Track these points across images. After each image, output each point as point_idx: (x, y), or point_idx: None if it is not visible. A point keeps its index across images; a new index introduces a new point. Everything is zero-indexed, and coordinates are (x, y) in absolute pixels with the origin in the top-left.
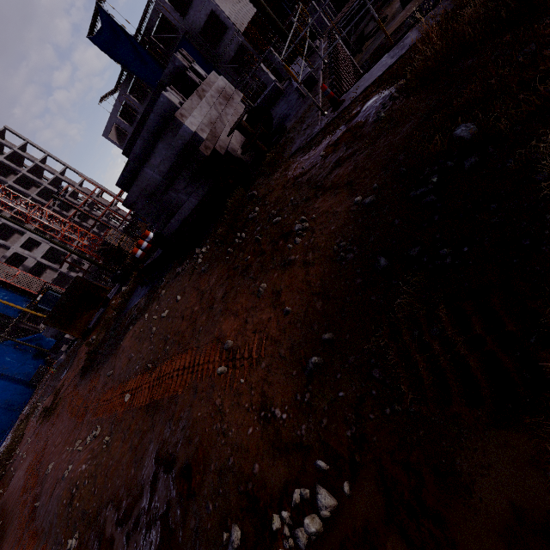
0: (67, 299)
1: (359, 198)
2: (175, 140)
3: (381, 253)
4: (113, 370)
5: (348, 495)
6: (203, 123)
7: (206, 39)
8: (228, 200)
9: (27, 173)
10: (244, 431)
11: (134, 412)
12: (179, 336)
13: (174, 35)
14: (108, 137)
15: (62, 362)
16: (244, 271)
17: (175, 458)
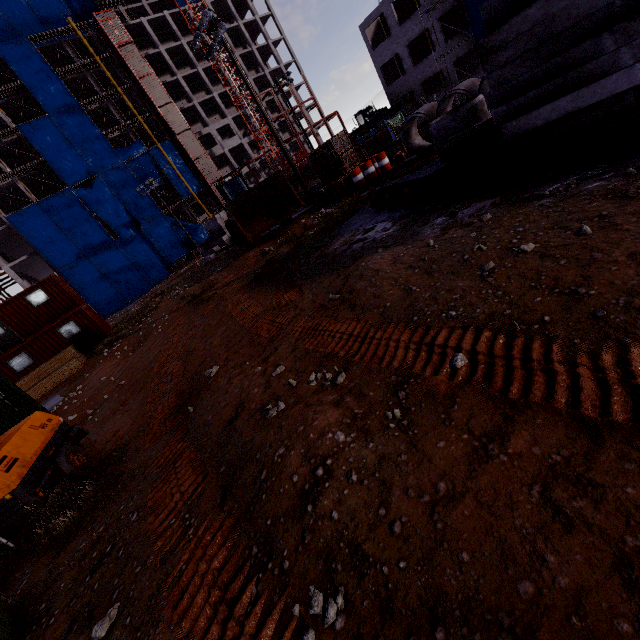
0: (258, 192)
1: None
2: None
3: None
4: (352, 295)
5: None
6: None
7: None
8: None
9: (255, 50)
10: None
11: (506, 407)
12: None
13: None
14: (364, 32)
15: (209, 261)
16: None
17: None
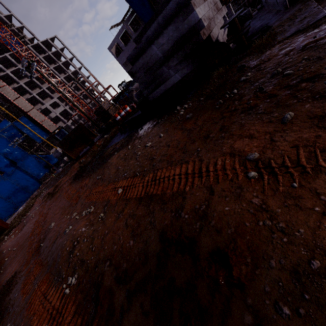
0: (72, 135)
1: None
2: (183, 24)
3: None
4: (103, 175)
5: None
6: (205, 15)
7: None
8: (212, 73)
9: (61, 64)
10: None
11: (126, 201)
12: (166, 157)
13: None
14: (110, 50)
15: (59, 172)
16: (247, 111)
17: (196, 242)
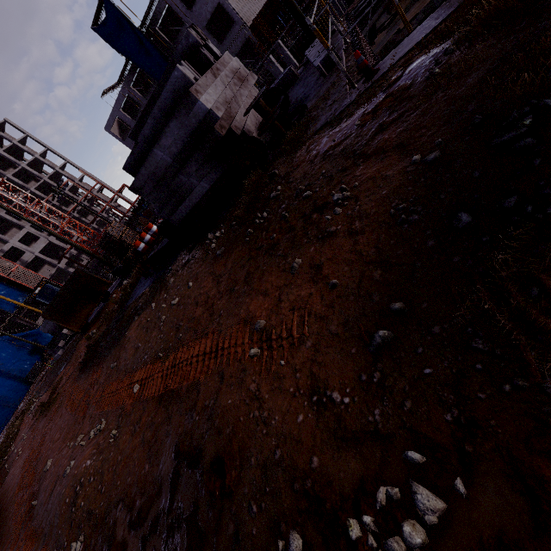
0: (66, 292)
1: (418, 156)
2: (189, 118)
3: (458, 209)
4: (118, 362)
5: (465, 495)
6: (218, 101)
7: (212, 33)
8: (244, 182)
9: (26, 166)
10: (292, 419)
11: (145, 404)
12: (193, 322)
13: (180, 28)
14: (110, 131)
15: (59, 358)
16: (270, 250)
17: (202, 451)
